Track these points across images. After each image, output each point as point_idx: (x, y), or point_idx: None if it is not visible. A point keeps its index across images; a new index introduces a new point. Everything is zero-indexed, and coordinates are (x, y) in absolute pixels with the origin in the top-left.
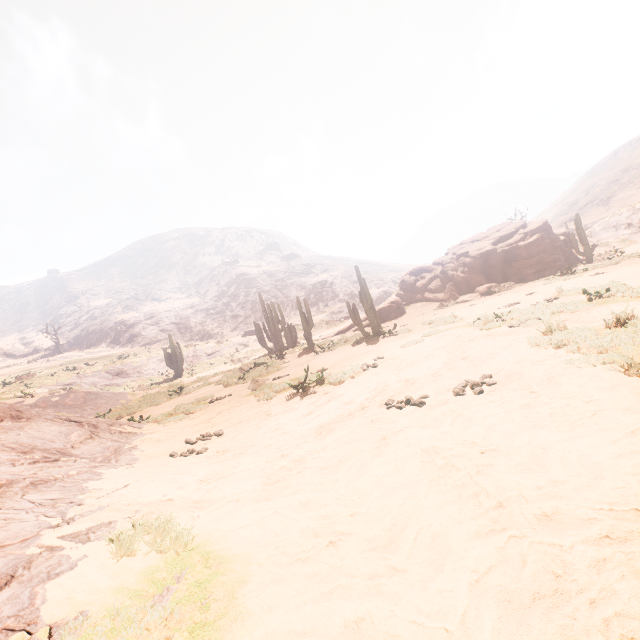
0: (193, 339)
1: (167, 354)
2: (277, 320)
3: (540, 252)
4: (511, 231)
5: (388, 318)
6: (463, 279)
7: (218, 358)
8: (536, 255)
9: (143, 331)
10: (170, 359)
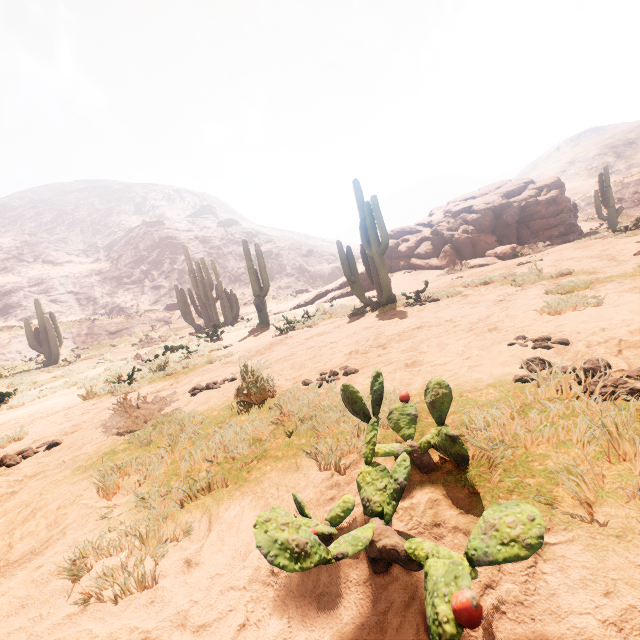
0: (97, 313)
1: (31, 330)
2: (210, 285)
3: (560, 212)
4: (520, 186)
5: (370, 287)
6: (468, 240)
7: (125, 338)
8: (556, 215)
9: (24, 301)
10: (38, 338)
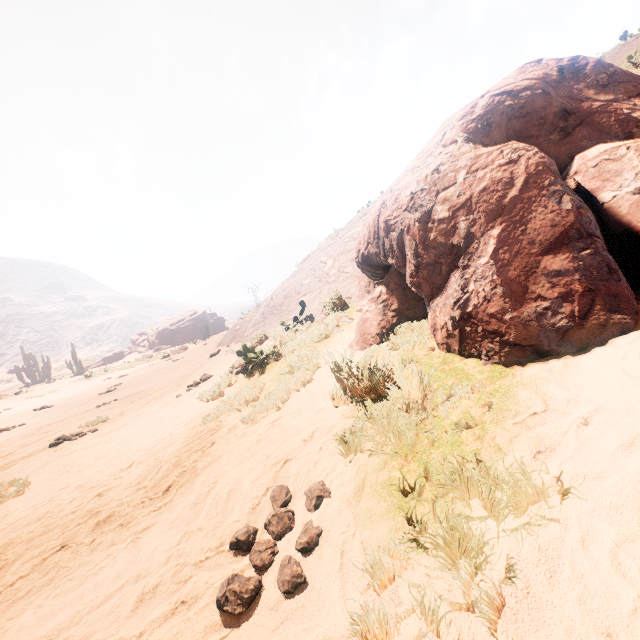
0: None
1: None
2: (34, 364)
3: (191, 330)
4: (184, 318)
5: (109, 362)
6: (153, 342)
7: None
8: (189, 332)
9: None
10: None
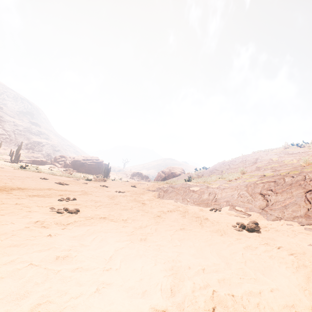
0: None
1: None
2: None
3: (92, 168)
4: (91, 159)
5: (35, 164)
6: (67, 164)
7: None
8: (90, 168)
9: None
10: None
